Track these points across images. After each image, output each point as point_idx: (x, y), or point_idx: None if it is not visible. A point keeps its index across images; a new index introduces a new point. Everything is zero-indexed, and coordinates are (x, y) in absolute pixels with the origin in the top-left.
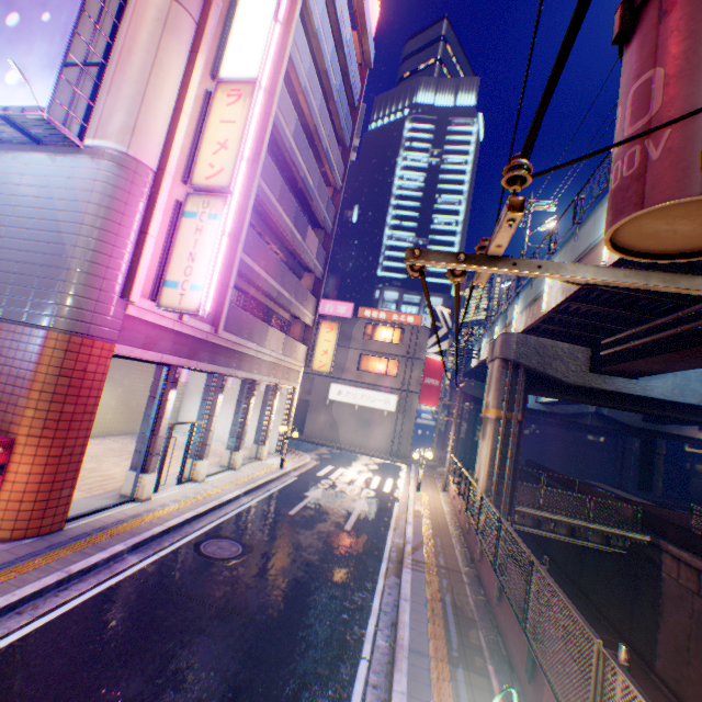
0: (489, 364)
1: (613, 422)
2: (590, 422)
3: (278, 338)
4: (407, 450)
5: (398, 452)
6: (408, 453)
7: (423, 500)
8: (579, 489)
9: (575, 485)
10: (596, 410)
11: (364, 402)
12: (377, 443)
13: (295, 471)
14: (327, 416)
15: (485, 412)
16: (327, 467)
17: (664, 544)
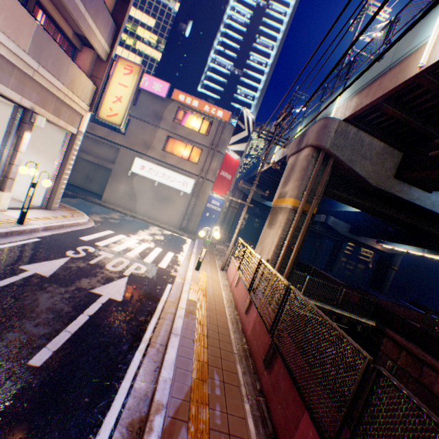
0: (292, 157)
1: (331, 230)
2: (318, 228)
3: (12, 12)
4: (194, 227)
5: (187, 228)
6: (195, 230)
7: (202, 284)
8: (314, 273)
9: (310, 270)
10: (324, 221)
11: (164, 180)
12: (170, 218)
13: (48, 230)
14: (128, 187)
15: (278, 202)
16: (103, 232)
17: (390, 333)
